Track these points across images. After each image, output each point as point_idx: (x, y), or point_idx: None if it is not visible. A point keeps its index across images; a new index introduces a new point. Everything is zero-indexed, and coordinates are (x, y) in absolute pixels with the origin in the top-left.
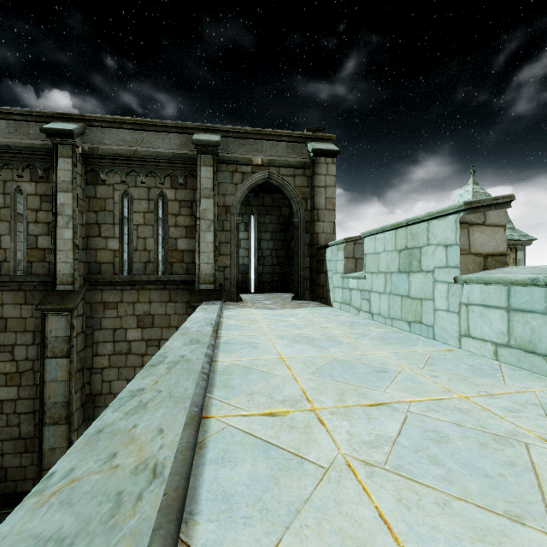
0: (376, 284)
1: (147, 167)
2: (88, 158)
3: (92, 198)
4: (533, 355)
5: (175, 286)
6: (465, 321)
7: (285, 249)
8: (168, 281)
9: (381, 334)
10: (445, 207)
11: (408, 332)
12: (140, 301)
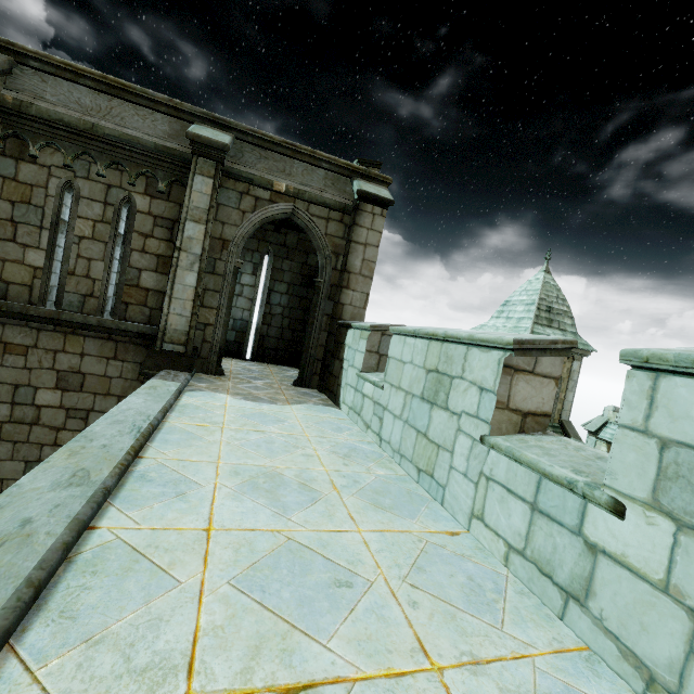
0: (393, 402)
1: (111, 153)
2: (11, 115)
3: (10, 180)
4: (548, 581)
5: (127, 338)
6: (481, 499)
7: (302, 310)
8: (117, 329)
9: (379, 483)
10: (492, 336)
11: (416, 481)
12: (67, 350)
